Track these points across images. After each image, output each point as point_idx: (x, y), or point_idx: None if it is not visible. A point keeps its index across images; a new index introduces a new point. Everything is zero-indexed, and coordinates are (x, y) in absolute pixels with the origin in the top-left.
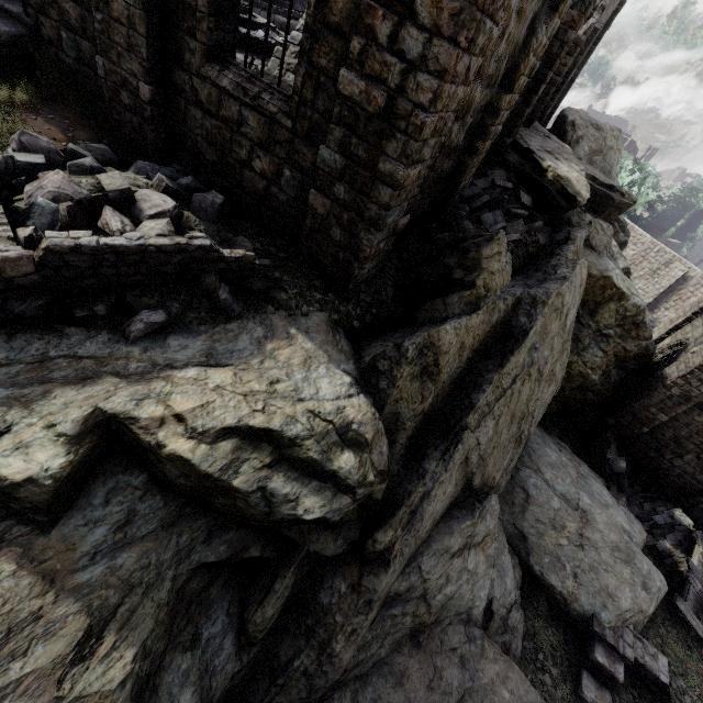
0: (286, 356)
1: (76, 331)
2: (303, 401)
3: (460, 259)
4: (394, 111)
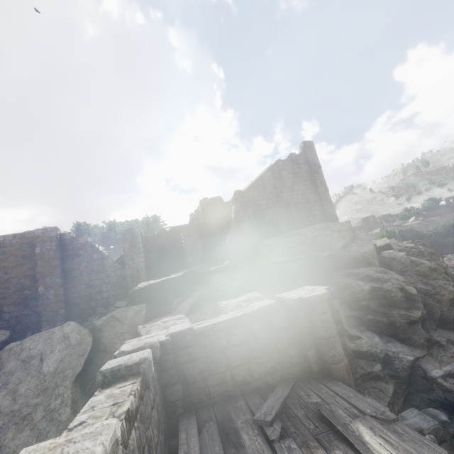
0: None
1: None
2: None
3: None
4: None
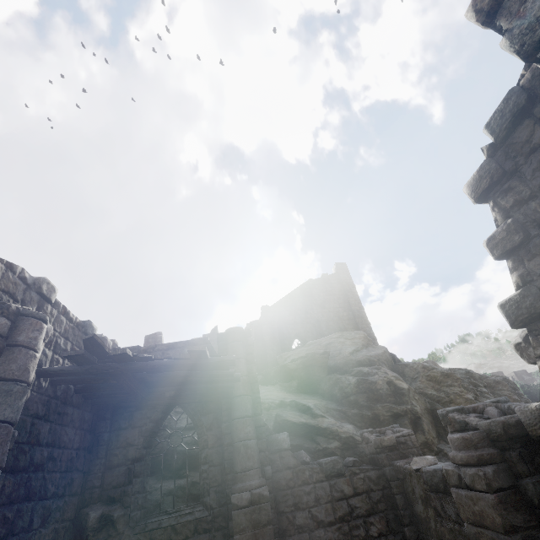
0: None
1: None
2: None
3: None
4: None
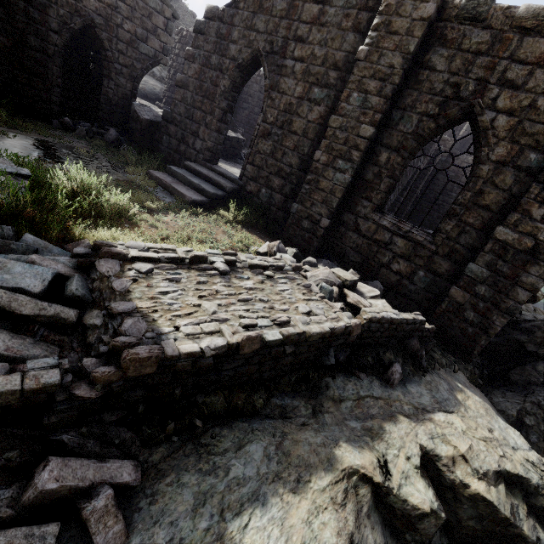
0: (473, 406)
1: (363, 376)
2: (515, 449)
3: (529, 337)
4: (539, 250)
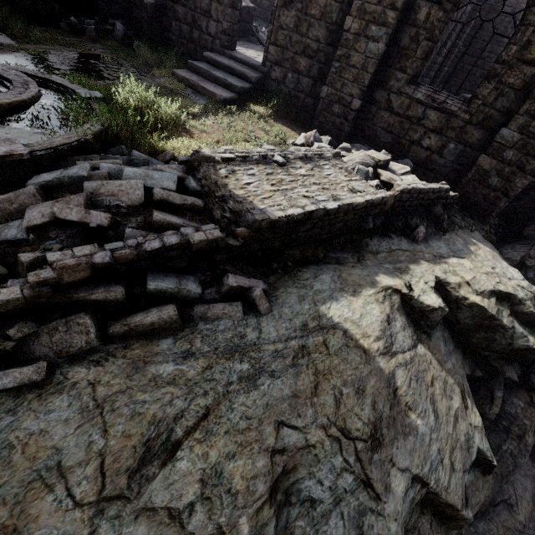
0: (483, 254)
1: (394, 236)
2: (511, 279)
3: None
4: None
